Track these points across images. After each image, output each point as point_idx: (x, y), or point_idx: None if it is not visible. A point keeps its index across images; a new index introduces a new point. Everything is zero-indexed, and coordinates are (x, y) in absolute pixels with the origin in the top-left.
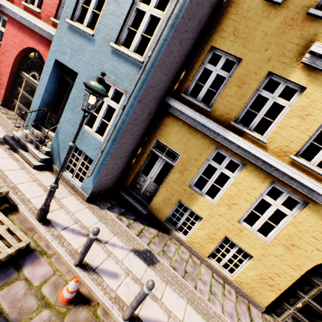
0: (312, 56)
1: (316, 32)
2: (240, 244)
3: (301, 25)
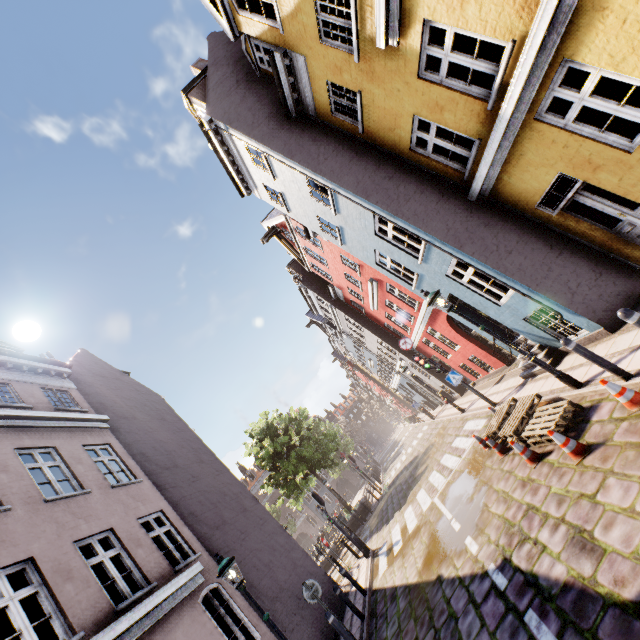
0: (389, 37)
1: (369, 42)
2: None
3: (369, 62)
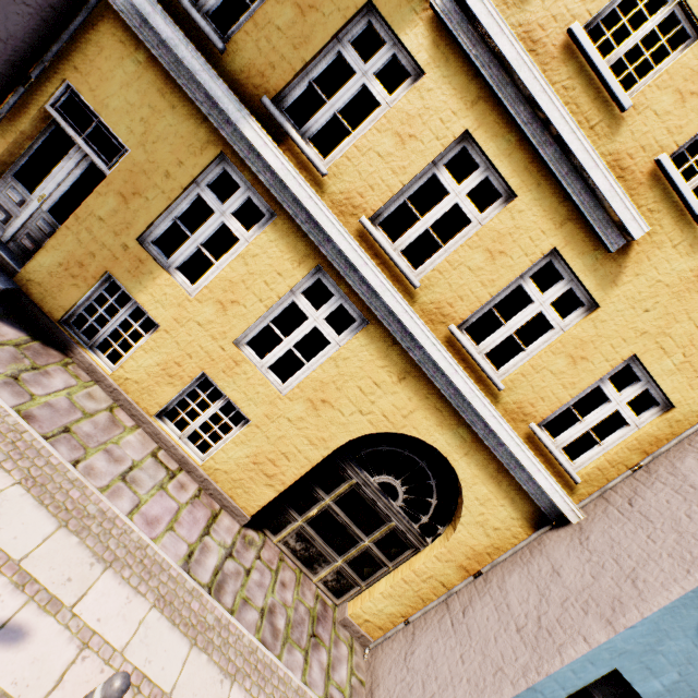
0: None
1: None
2: (229, 391)
3: None
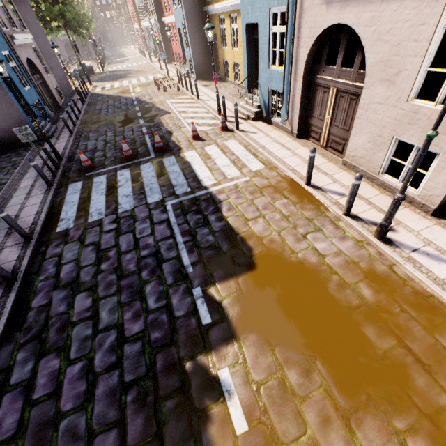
0: None
1: None
2: (235, 61)
3: None
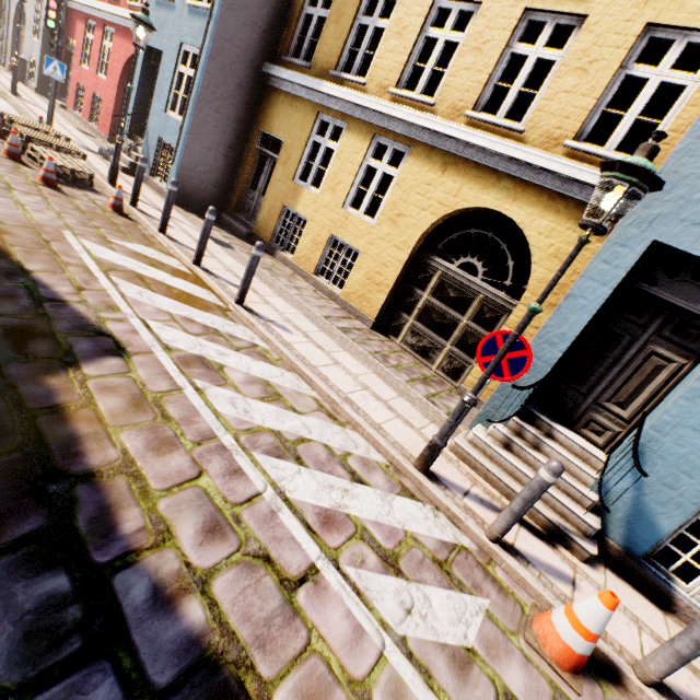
0: None
1: None
2: (345, 238)
3: None
